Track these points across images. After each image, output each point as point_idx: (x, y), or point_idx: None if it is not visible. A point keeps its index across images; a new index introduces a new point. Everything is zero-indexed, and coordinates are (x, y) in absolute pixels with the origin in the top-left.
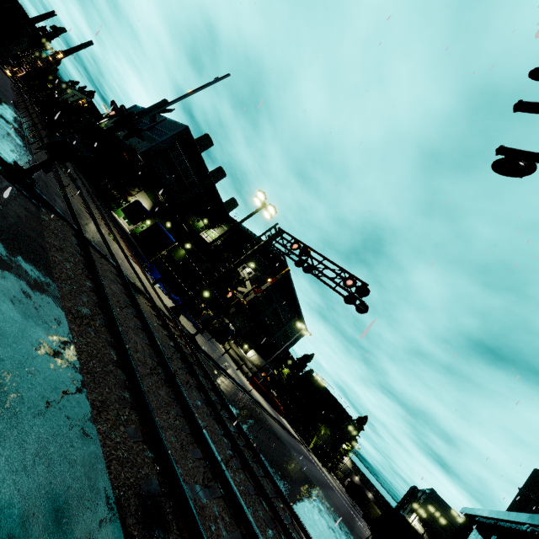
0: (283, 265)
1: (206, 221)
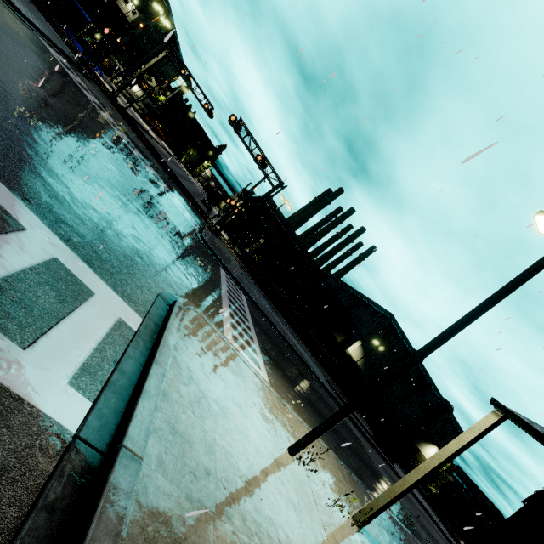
0: (168, 16)
1: None
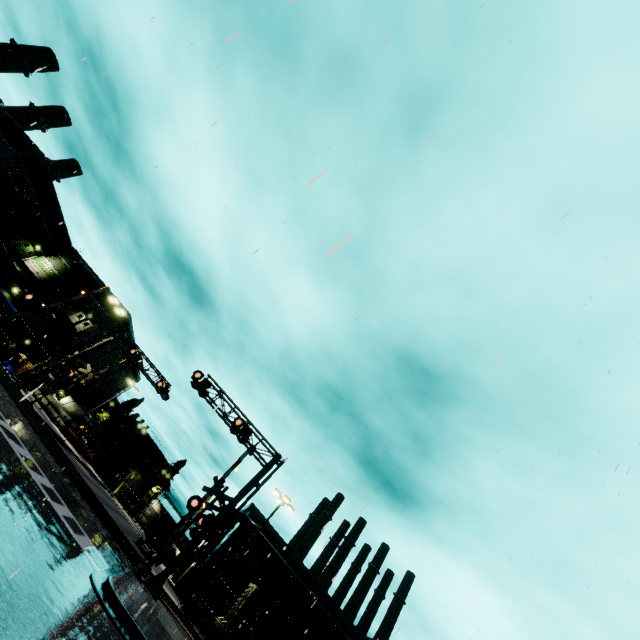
0: (127, 324)
1: (39, 248)
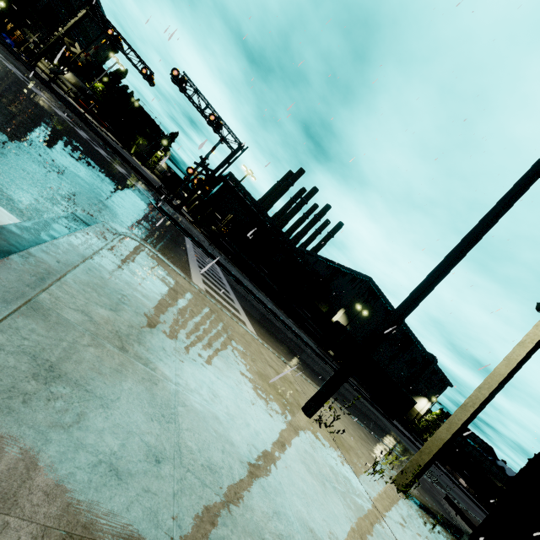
0: None
1: None
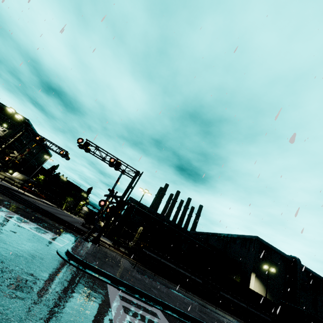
0: (29, 126)
1: None
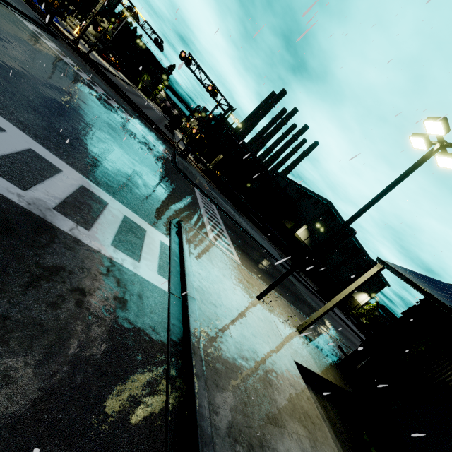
0: None
1: None
